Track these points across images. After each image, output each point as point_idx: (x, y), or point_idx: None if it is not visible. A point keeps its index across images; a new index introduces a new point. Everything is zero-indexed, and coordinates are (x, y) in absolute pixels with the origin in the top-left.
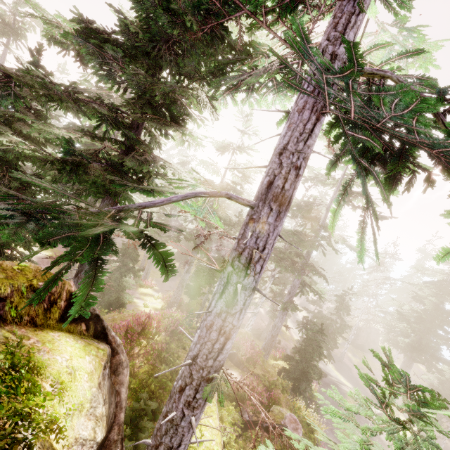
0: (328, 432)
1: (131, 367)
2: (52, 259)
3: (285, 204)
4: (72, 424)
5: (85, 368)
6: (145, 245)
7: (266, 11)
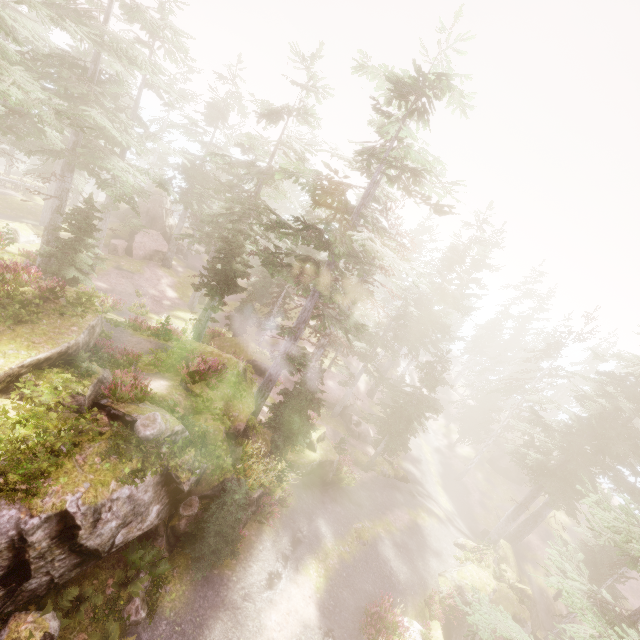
0: (328, 518)
1: None
2: None
3: None
4: None
5: None
6: None
7: None
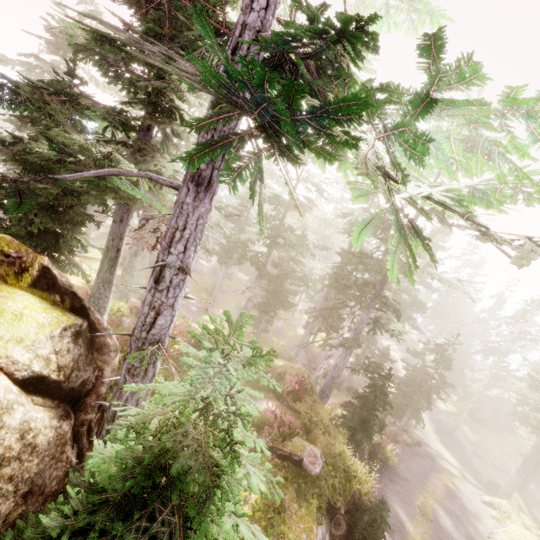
0: (396, 500)
1: None
2: None
3: (204, 185)
4: (6, 345)
5: (36, 319)
6: (14, 195)
7: None
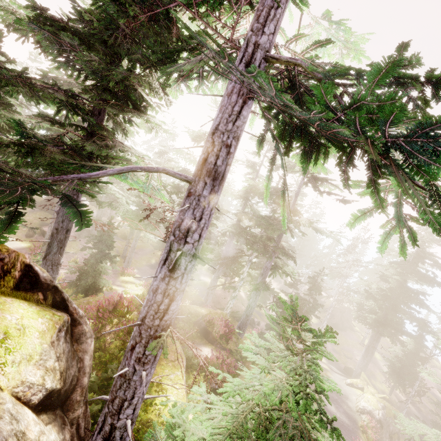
0: None
1: (102, 343)
2: (30, 250)
3: (219, 179)
4: (18, 369)
5: (36, 327)
6: (66, 204)
7: (196, 3)
